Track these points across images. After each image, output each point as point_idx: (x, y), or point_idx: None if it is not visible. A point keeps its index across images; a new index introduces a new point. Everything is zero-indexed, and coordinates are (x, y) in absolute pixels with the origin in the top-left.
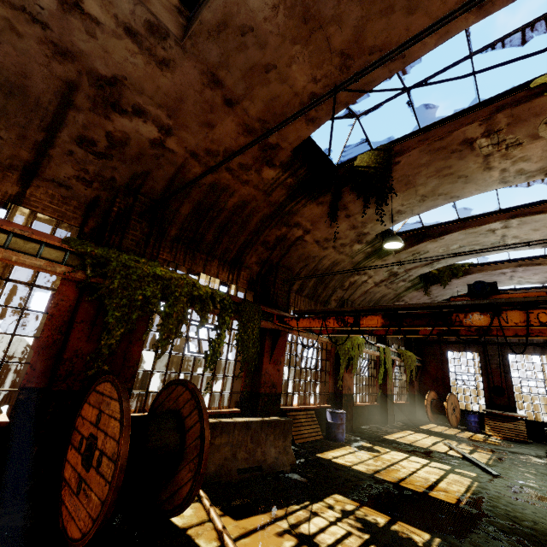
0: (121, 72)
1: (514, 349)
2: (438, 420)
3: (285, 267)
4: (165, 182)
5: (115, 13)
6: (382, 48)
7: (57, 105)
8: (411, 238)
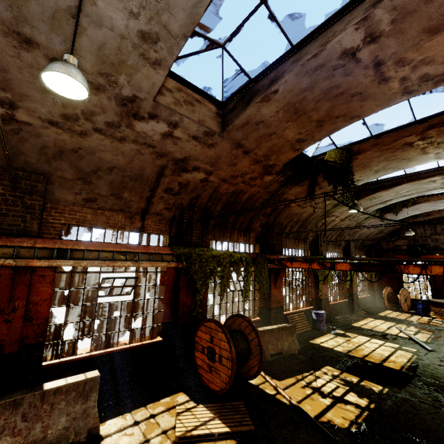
0: (188, 154)
1: None
2: (393, 307)
3: (277, 224)
4: (207, 197)
5: (188, 132)
6: (344, 115)
7: (156, 177)
8: (368, 189)
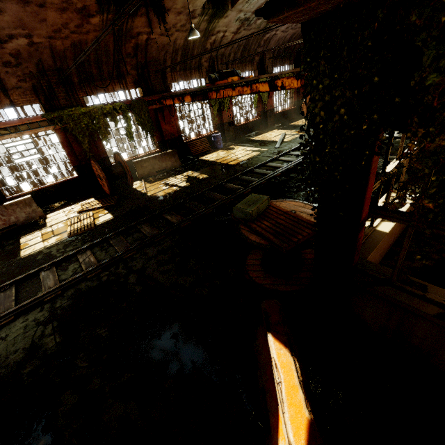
0: None
1: None
2: None
3: (152, 61)
4: (51, 58)
5: None
6: None
7: None
8: None
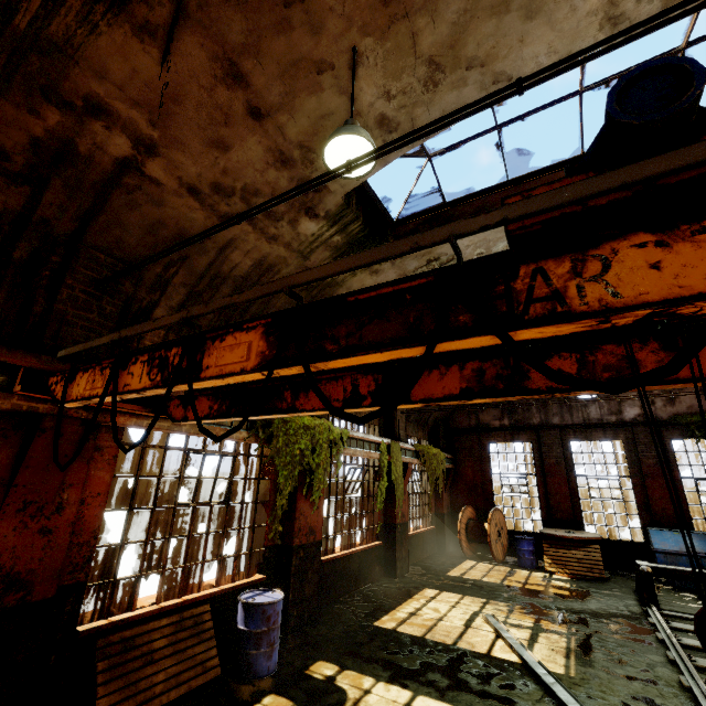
0: None
1: (579, 433)
2: (476, 550)
3: (108, 254)
4: None
5: None
6: None
7: None
8: (423, 227)
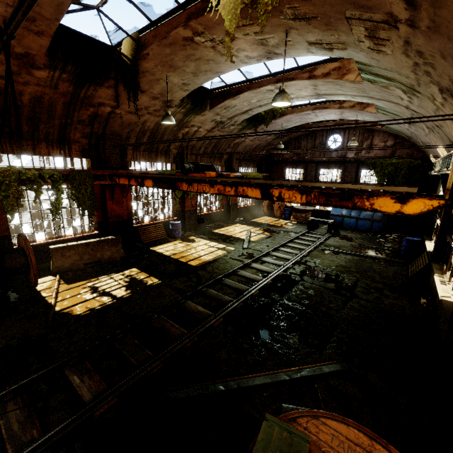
0: None
1: (324, 165)
2: (272, 213)
3: (112, 135)
4: None
5: None
6: None
7: None
8: (219, 96)
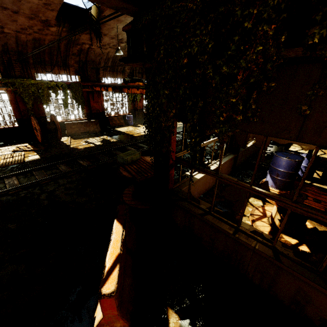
0: None
1: None
2: None
3: (90, 61)
4: (15, 44)
5: None
6: None
7: None
8: None
